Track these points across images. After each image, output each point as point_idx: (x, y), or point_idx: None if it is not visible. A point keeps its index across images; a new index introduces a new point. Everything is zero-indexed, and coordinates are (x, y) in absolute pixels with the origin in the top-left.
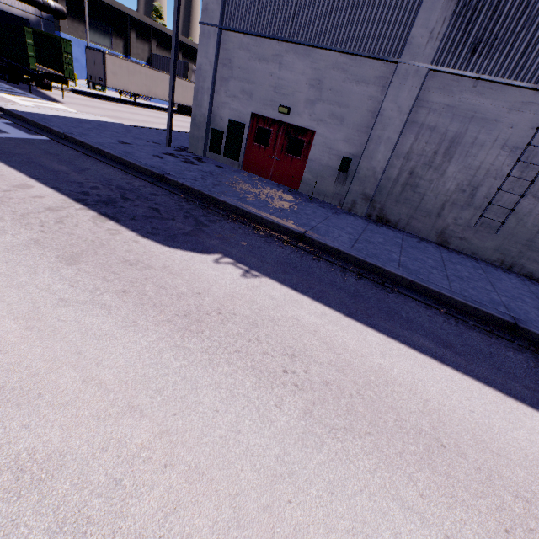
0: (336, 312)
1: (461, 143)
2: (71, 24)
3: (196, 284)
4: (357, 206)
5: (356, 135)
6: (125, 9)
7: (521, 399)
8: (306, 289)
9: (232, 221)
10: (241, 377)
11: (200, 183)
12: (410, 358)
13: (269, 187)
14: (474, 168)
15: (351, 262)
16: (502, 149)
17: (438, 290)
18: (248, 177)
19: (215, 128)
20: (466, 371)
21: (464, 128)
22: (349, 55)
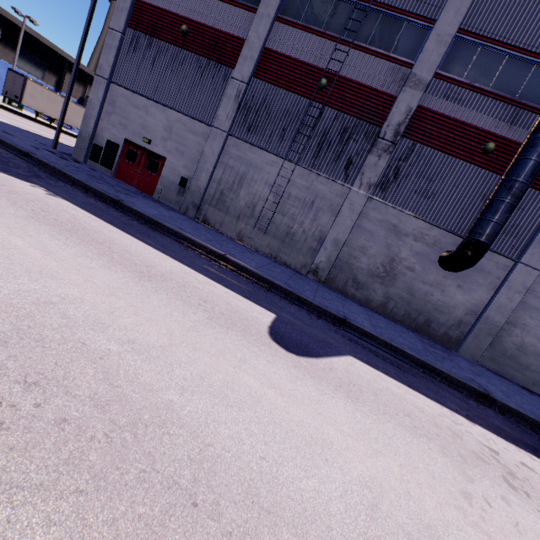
0: (101, 219)
1: (246, 178)
2: (2, 49)
3: (6, 183)
4: (189, 211)
5: (191, 164)
6: (66, 55)
7: (181, 262)
8: (91, 211)
9: (69, 185)
10: (1, 201)
11: (59, 165)
12: (128, 238)
13: (126, 187)
14: (253, 194)
15: (146, 219)
16: (265, 185)
17: (189, 237)
18: (114, 180)
19: (97, 144)
20: (160, 250)
21: (247, 170)
22: (188, 117)
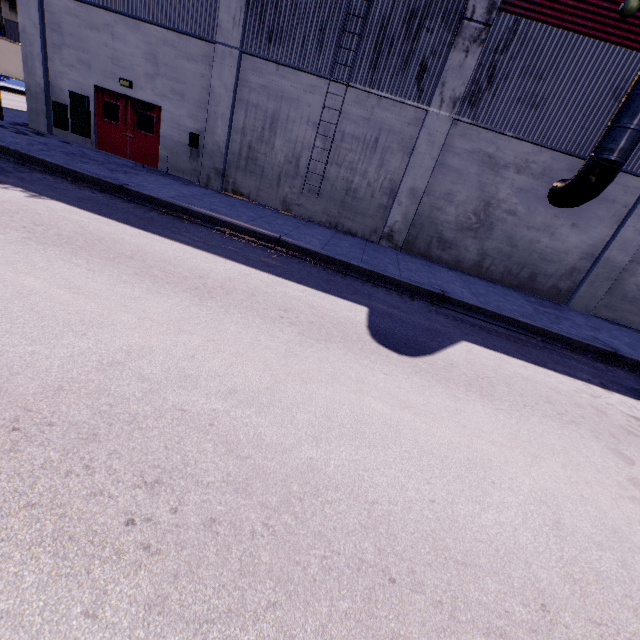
0: (112, 220)
1: (280, 120)
2: None
3: None
4: (212, 181)
5: (198, 111)
6: None
7: (233, 260)
8: (95, 210)
9: (48, 175)
10: None
11: (21, 146)
12: (157, 240)
13: (120, 162)
14: (294, 142)
15: (165, 207)
16: (308, 125)
17: (229, 222)
18: (100, 153)
19: (57, 101)
20: (202, 249)
21: (279, 106)
22: (175, 32)
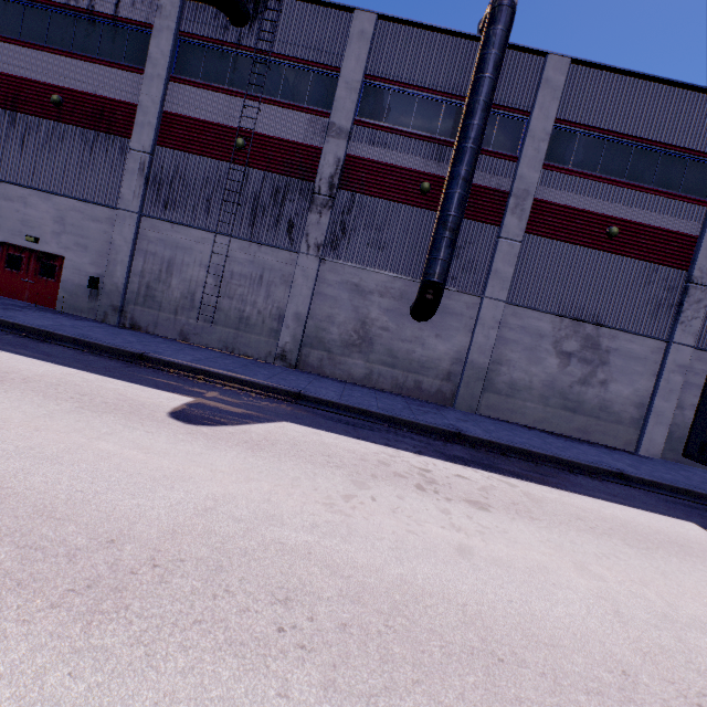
0: None
1: (176, 264)
2: None
3: None
4: (110, 317)
5: (100, 259)
6: None
7: (67, 366)
8: None
9: None
10: None
11: None
12: None
13: (10, 303)
14: (189, 281)
15: (29, 332)
16: (201, 267)
17: (93, 341)
18: None
19: None
20: (37, 358)
21: (175, 254)
22: (83, 202)
